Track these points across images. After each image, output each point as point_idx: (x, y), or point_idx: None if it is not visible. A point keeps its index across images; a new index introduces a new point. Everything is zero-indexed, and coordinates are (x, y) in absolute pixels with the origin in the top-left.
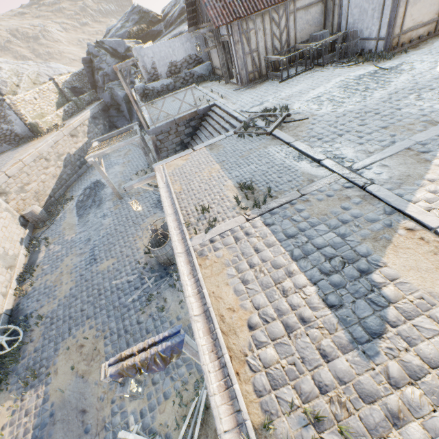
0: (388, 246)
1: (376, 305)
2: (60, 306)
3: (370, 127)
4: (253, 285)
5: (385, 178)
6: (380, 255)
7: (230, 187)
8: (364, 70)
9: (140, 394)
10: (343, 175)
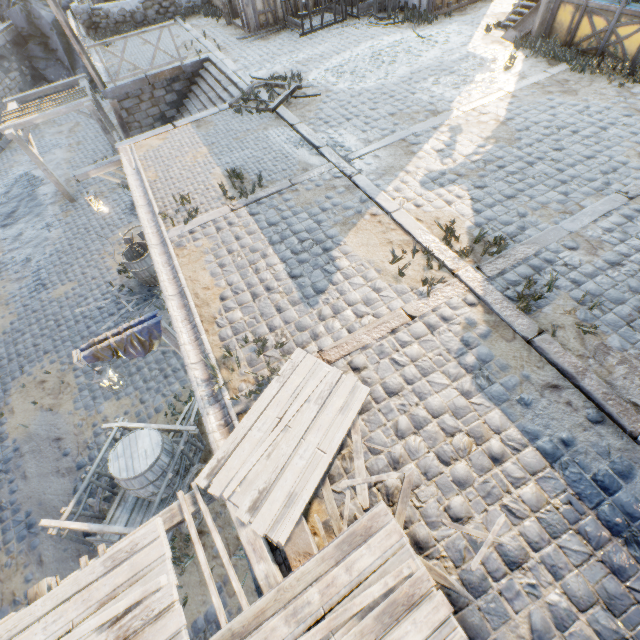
0: (352, 229)
1: (327, 273)
2: (0, 345)
3: (379, 113)
4: (230, 267)
5: (373, 169)
6: (344, 236)
7: (218, 176)
8: (401, 34)
9: (122, 385)
10: (336, 165)
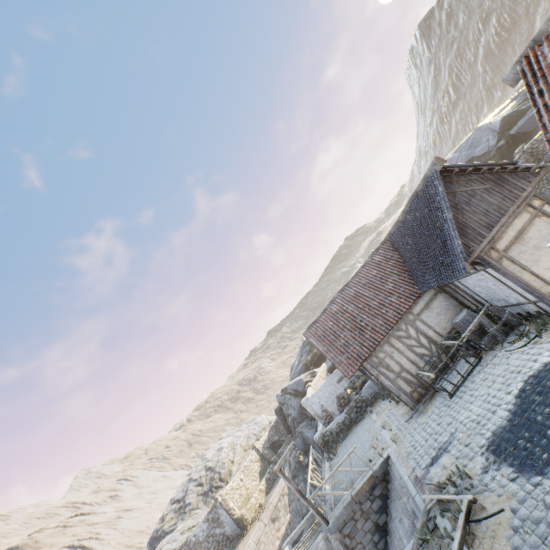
0: None
1: None
2: None
3: None
4: None
5: None
6: None
7: None
8: (547, 353)
9: None
10: None
